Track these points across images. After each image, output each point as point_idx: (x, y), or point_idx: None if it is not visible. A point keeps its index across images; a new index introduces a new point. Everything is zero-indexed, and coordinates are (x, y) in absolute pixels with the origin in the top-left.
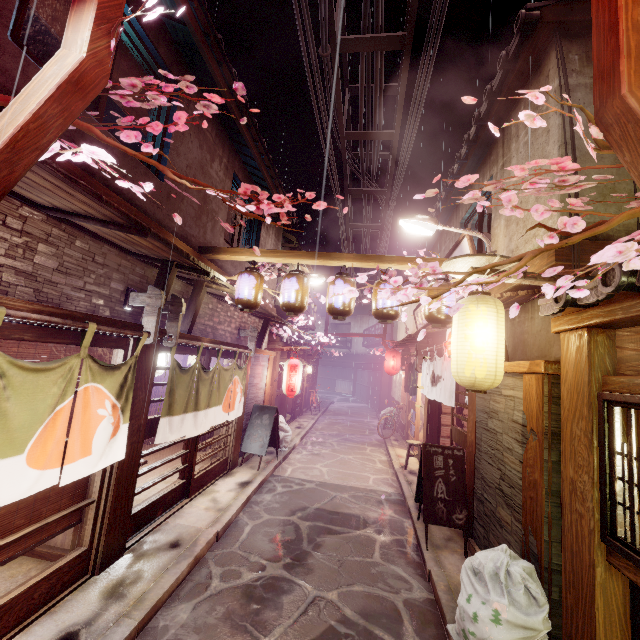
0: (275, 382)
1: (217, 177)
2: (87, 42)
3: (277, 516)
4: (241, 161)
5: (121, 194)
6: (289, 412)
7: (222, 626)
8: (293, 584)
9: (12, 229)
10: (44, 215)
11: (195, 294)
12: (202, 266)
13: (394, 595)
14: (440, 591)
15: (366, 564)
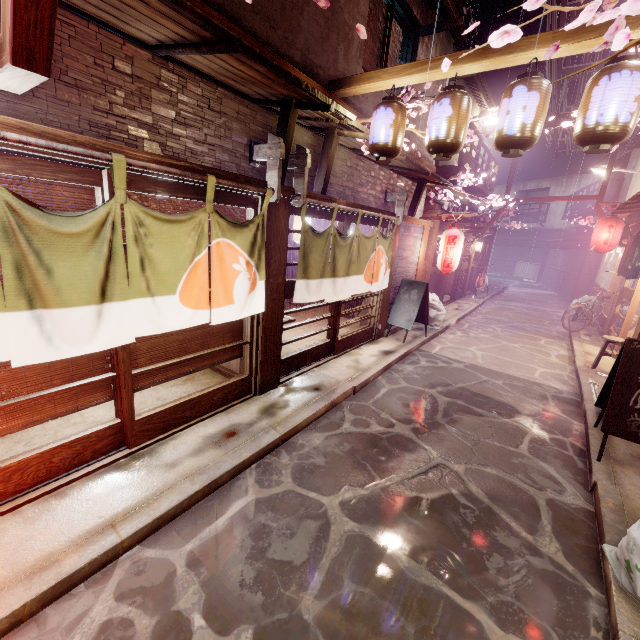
0: (430, 257)
1: None
2: None
3: (415, 386)
4: None
5: (223, 12)
6: (449, 293)
7: (346, 459)
8: (418, 446)
9: (123, 74)
10: (149, 53)
11: (326, 146)
12: (320, 97)
13: (536, 491)
14: (605, 508)
15: (507, 452)
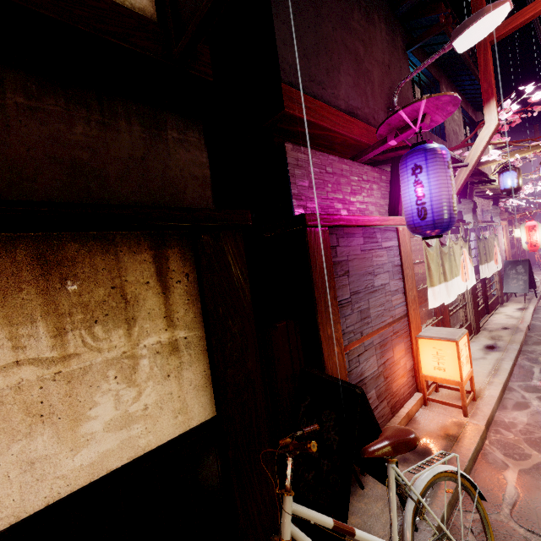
0: (508, 245)
1: (456, 118)
2: (497, 117)
3: None
4: (461, 95)
5: None
6: None
7: None
8: None
9: None
10: None
11: (468, 196)
12: (490, 178)
13: None
14: None
15: None
